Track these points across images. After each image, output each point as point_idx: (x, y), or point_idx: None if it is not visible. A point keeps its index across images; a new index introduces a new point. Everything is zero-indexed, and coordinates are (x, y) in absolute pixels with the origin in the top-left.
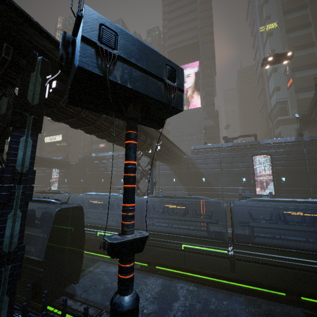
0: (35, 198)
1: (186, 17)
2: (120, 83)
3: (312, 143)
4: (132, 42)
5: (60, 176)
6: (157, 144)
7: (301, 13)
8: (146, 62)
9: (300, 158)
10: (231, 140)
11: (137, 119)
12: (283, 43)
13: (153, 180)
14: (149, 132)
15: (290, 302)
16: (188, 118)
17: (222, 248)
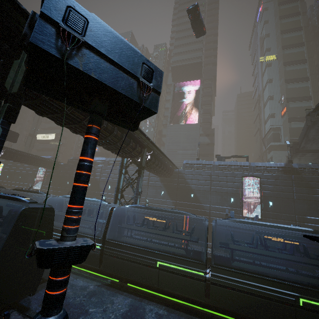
0: (3, 194)
1: (193, 38)
2: (82, 71)
3: (300, 171)
4: (104, 33)
5: (46, 175)
6: (148, 154)
7: (298, 50)
8: (119, 55)
9: (288, 184)
10: (223, 159)
11: (101, 113)
12: (280, 75)
13: (139, 190)
14: (140, 140)
15: None
16: (184, 133)
17: (198, 269)
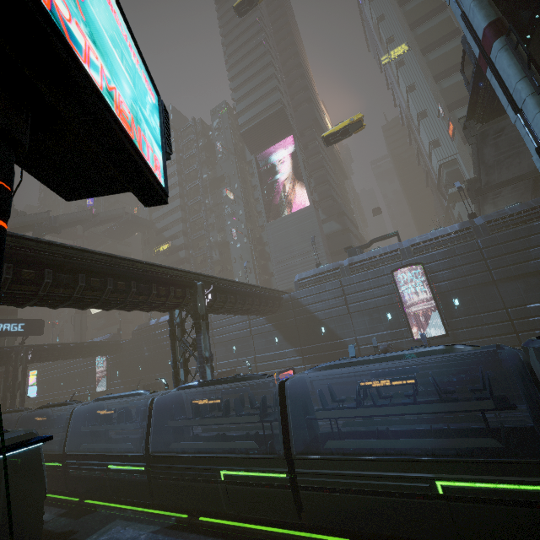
0: None
1: (259, 77)
2: None
3: (490, 227)
4: None
5: (109, 366)
6: (207, 292)
7: (439, 18)
8: None
9: (476, 258)
10: (358, 252)
11: None
12: (424, 71)
13: (204, 354)
14: (175, 279)
15: None
16: (294, 228)
17: (277, 469)
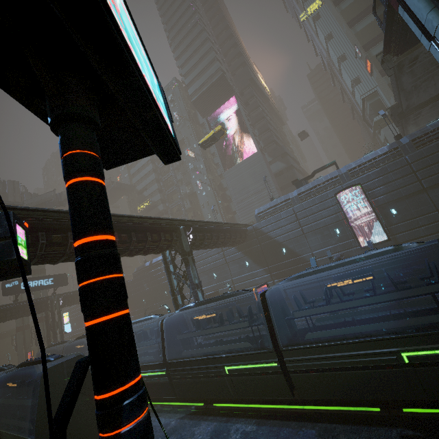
0: (36, 359)
1: (199, 52)
2: None
3: (415, 143)
4: None
5: None
6: (188, 233)
7: None
8: None
9: (406, 172)
10: (303, 183)
11: None
12: (338, 20)
13: (194, 282)
14: (163, 226)
15: (386, 422)
16: (247, 172)
17: (269, 360)
